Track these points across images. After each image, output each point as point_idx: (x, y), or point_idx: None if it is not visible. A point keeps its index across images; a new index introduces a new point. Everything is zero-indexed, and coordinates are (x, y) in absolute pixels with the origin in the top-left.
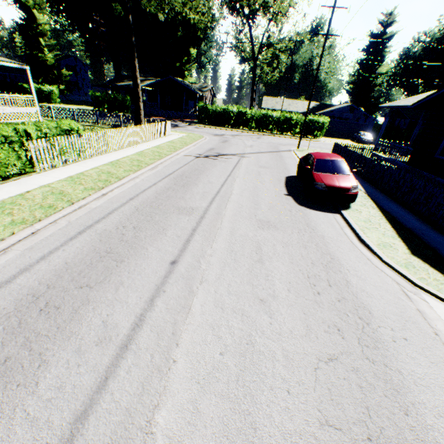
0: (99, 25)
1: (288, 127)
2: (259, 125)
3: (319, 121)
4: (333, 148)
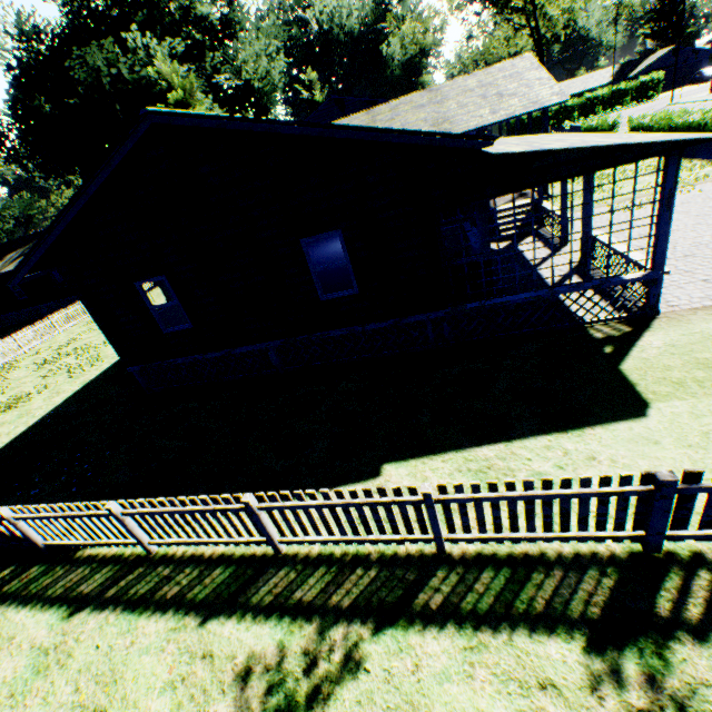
0: (413, 87)
1: (618, 100)
2: (582, 113)
3: (651, 80)
4: (710, 86)
